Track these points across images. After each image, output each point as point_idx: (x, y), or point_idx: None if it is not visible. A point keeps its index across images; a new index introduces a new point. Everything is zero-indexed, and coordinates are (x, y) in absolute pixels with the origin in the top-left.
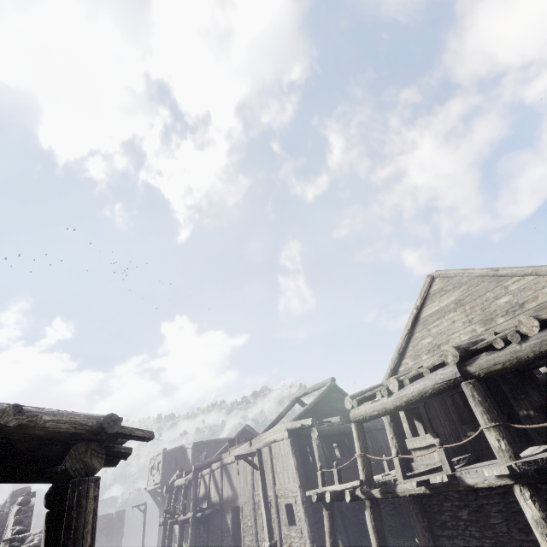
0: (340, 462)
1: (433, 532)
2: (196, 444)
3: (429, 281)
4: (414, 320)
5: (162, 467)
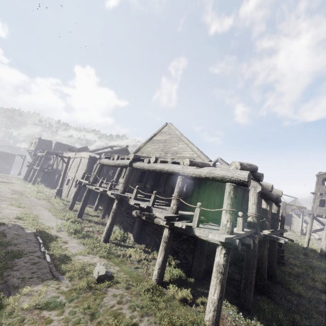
0: (109, 177)
1: (109, 205)
2: (58, 143)
3: (164, 126)
4: (150, 139)
5: (37, 145)
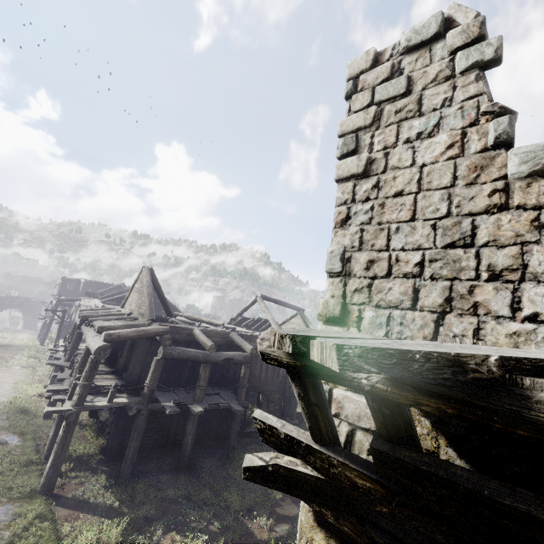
0: None
1: None
2: (87, 282)
3: (141, 271)
4: (133, 286)
5: (60, 287)
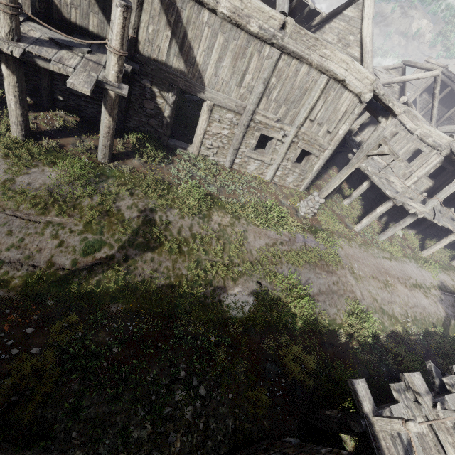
0: None
1: None
2: None
3: None
4: None
5: None
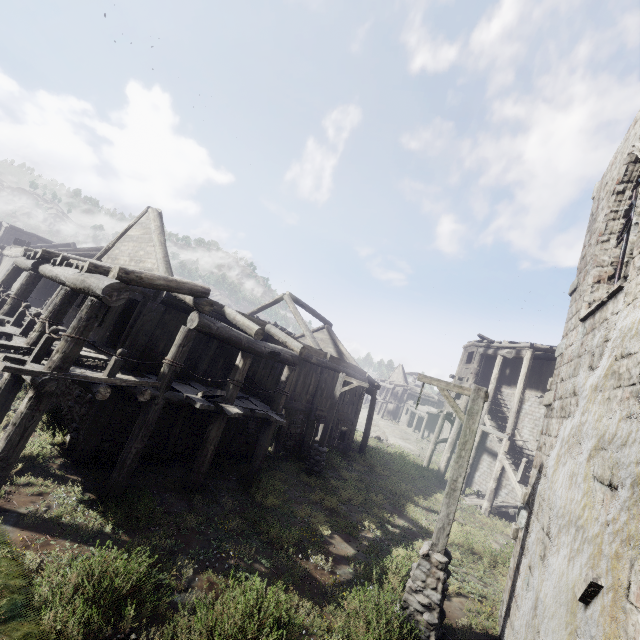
0: None
1: None
2: (12, 228)
3: (144, 212)
4: (124, 234)
5: None
